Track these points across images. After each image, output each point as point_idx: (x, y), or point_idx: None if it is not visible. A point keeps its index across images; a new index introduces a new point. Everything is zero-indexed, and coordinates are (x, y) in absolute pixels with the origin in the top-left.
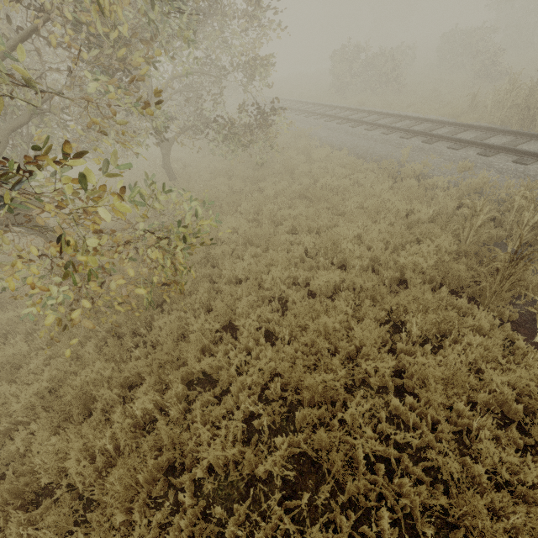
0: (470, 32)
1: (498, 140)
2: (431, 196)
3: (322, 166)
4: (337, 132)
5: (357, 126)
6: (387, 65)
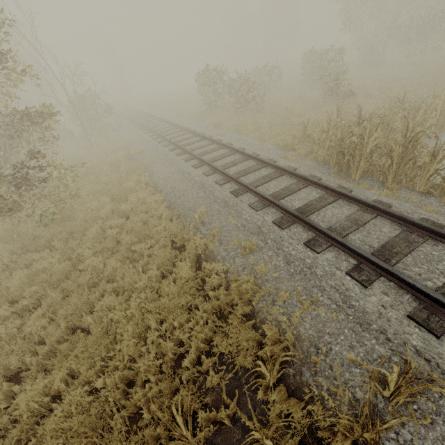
0: (322, 53)
1: (307, 195)
2: (209, 288)
3: (118, 223)
4: (171, 166)
5: (189, 160)
6: (244, 87)
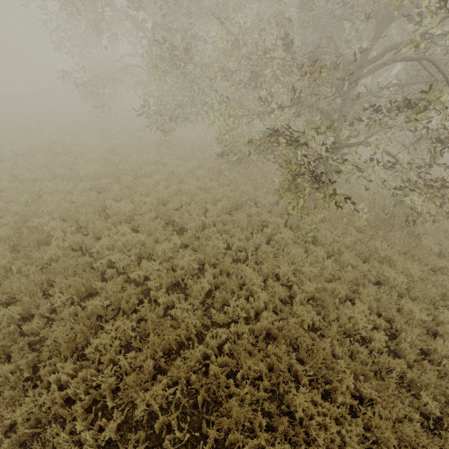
0: None
1: None
2: None
3: None
4: None
5: None
6: None
